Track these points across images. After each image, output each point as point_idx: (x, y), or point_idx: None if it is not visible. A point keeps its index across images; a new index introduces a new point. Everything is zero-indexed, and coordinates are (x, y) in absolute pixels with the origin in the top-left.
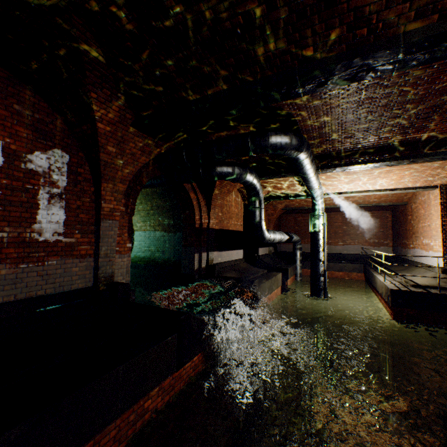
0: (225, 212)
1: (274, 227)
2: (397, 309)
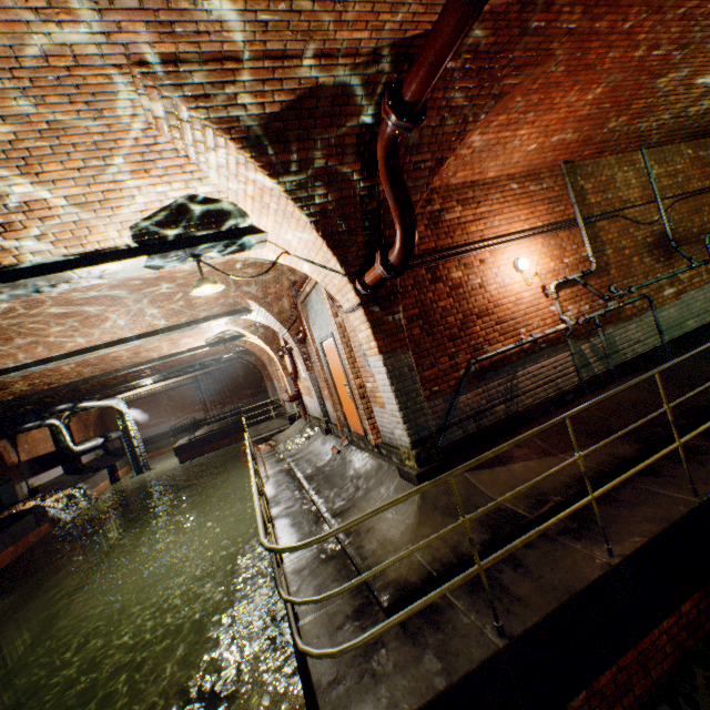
0: (32, 443)
1: (98, 428)
2: (180, 456)
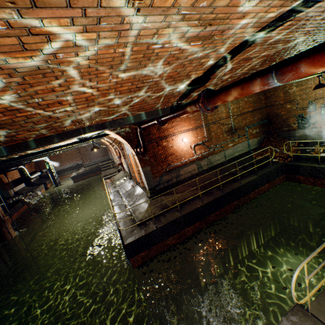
0: (12, 174)
1: (35, 167)
2: (74, 180)
